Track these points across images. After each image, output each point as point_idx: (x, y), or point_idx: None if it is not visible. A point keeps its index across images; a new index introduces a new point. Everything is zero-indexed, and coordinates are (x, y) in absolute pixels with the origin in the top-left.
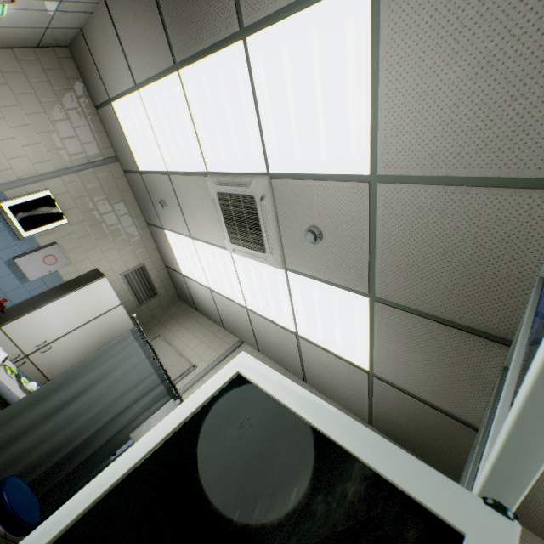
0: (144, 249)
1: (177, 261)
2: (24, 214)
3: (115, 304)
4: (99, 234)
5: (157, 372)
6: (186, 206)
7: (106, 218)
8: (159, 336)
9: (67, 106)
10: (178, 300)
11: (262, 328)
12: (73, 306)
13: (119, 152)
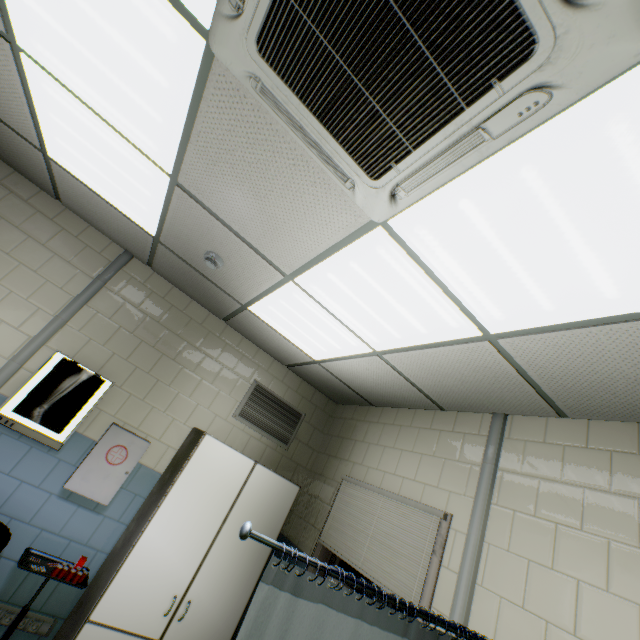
0: (243, 360)
1: (295, 346)
2: (42, 408)
3: (246, 470)
4: (168, 374)
5: (408, 634)
6: (240, 218)
7: (164, 346)
8: (342, 480)
9: (19, 221)
10: (334, 407)
11: (560, 360)
12: (184, 511)
13: (121, 239)
